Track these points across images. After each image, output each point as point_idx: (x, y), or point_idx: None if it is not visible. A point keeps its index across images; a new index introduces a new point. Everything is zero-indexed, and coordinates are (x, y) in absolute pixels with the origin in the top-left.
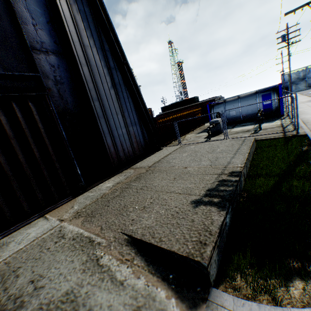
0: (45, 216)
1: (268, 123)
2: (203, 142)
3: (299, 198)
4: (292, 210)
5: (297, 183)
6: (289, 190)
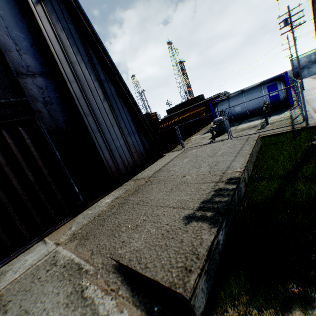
0: (44, 239)
1: (277, 116)
2: (207, 143)
3: (304, 204)
4: (295, 220)
5: (302, 186)
6: (293, 195)
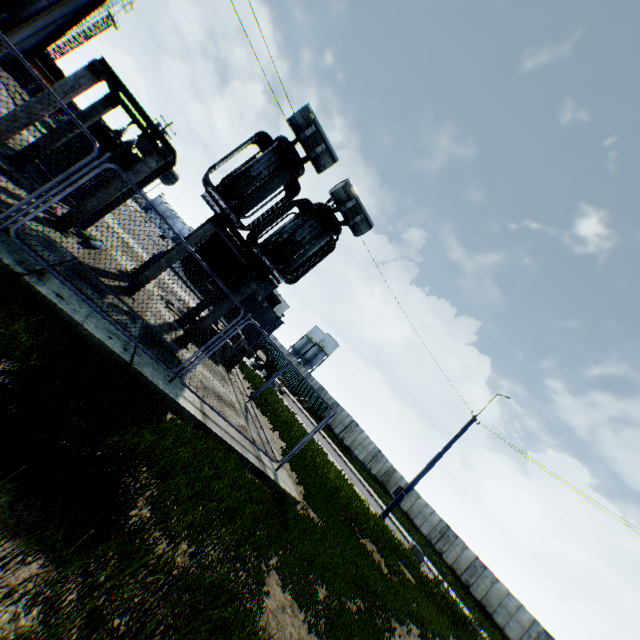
0: None
1: None
2: None
3: None
4: None
5: None
6: None
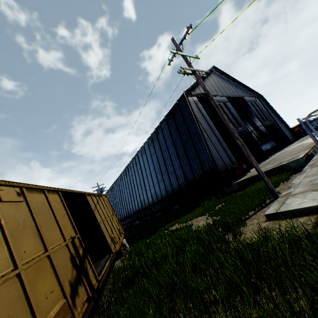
0: (288, 146)
1: None
2: None
3: None
4: None
5: None
6: None
